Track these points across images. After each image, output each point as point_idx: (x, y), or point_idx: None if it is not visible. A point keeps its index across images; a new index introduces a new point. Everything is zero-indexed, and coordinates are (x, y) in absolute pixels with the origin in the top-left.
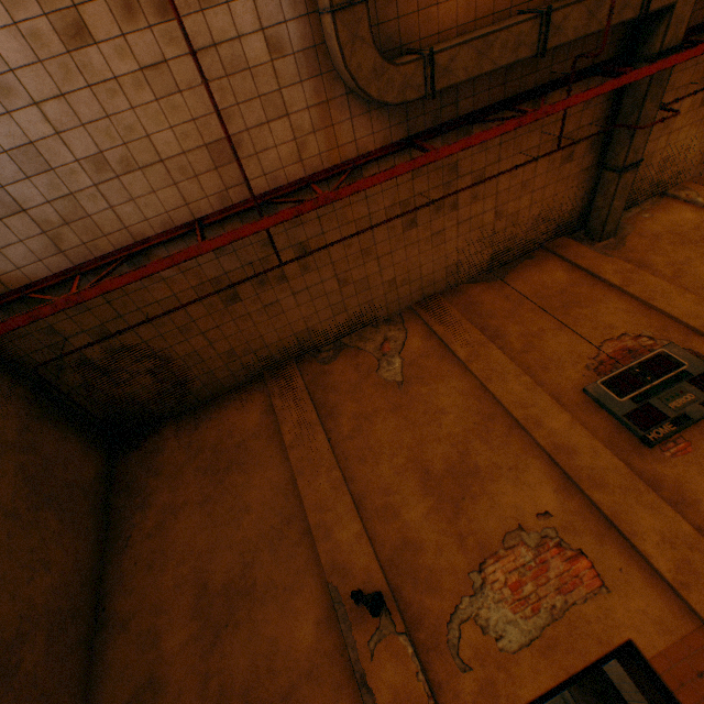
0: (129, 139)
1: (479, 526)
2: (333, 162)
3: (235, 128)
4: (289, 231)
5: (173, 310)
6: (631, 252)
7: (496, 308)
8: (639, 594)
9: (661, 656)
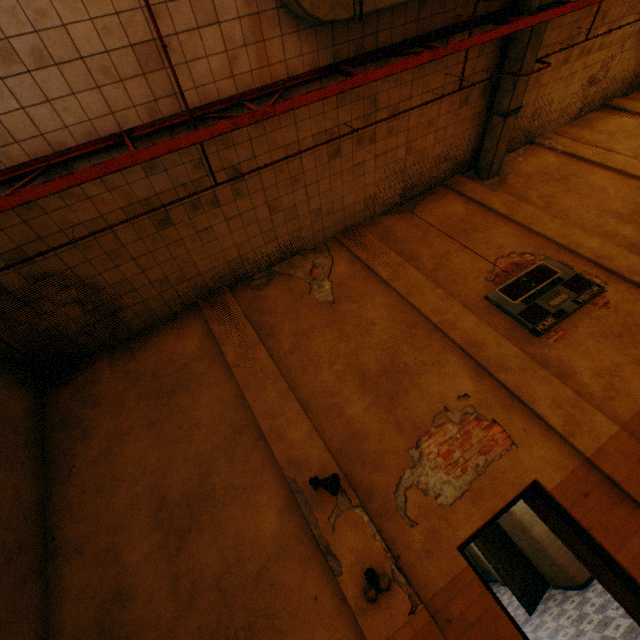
0: (40, 26)
1: (412, 412)
2: (264, 81)
3: (164, 29)
4: (222, 152)
5: (103, 230)
6: (512, 188)
7: (409, 236)
8: (539, 446)
9: (558, 487)
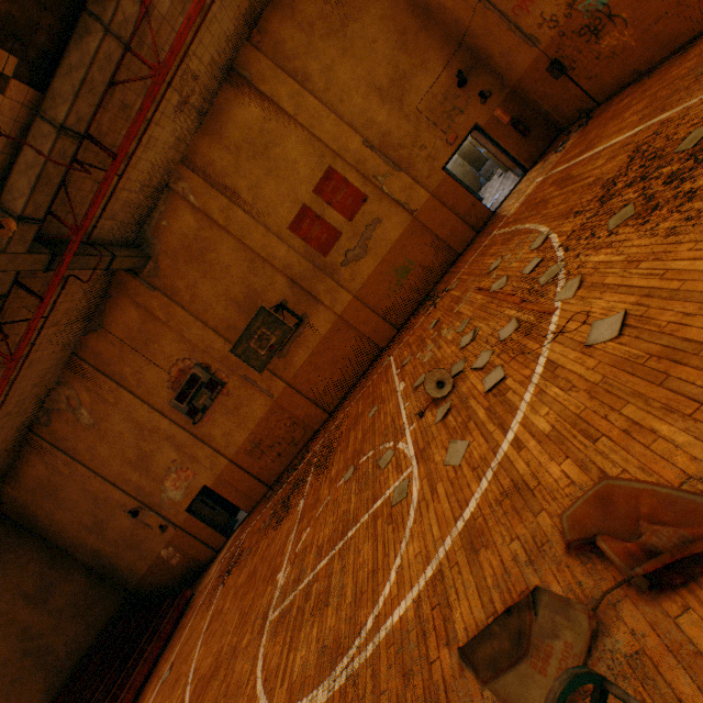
0: None
1: (158, 473)
2: None
3: None
4: None
5: None
6: (166, 278)
7: (113, 356)
8: (205, 473)
9: (212, 485)
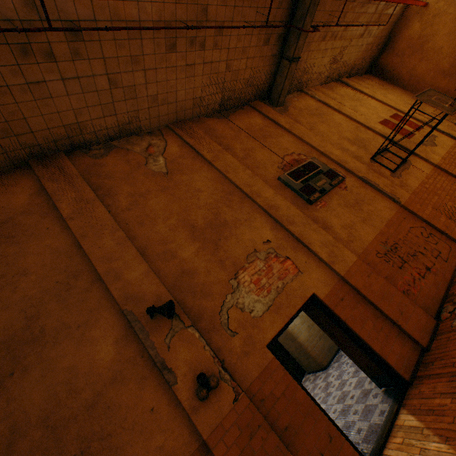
0: None
1: (232, 254)
2: None
3: None
4: (58, 0)
5: None
6: (292, 115)
7: (226, 133)
8: (315, 271)
9: (327, 296)
